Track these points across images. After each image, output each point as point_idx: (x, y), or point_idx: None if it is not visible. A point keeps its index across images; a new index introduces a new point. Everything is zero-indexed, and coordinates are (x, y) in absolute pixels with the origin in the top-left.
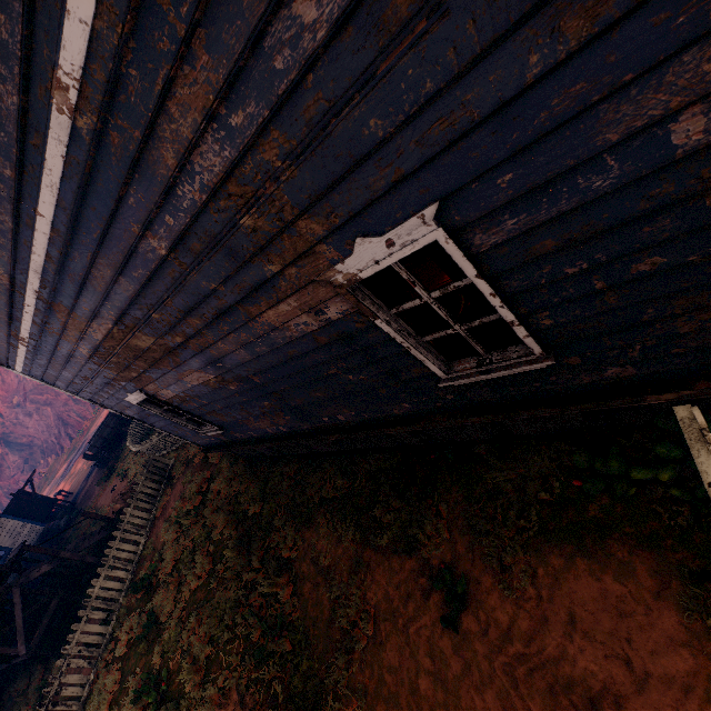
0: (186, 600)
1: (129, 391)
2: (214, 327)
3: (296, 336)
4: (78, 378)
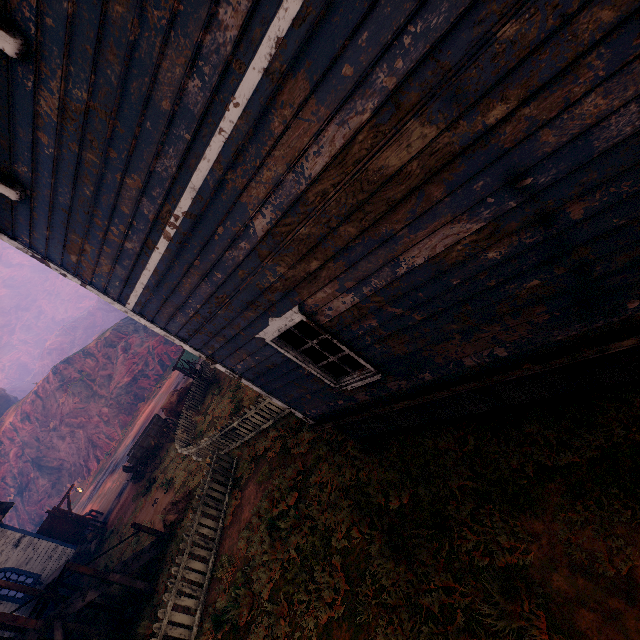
0: None
1: (275, 315)
2: (637, 24)
3: None
4: (208, 303)
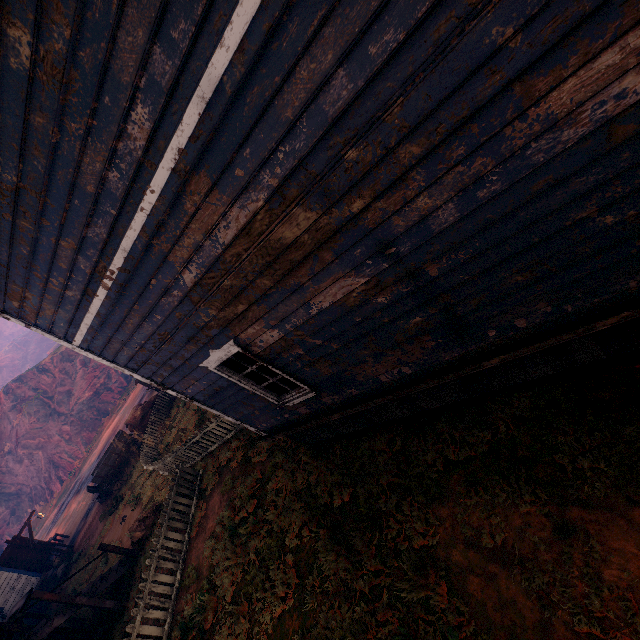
0: (268, 634)
1: (214, 347)
2: (437, 156)
3: (579, 135)
4: (152, 339)
